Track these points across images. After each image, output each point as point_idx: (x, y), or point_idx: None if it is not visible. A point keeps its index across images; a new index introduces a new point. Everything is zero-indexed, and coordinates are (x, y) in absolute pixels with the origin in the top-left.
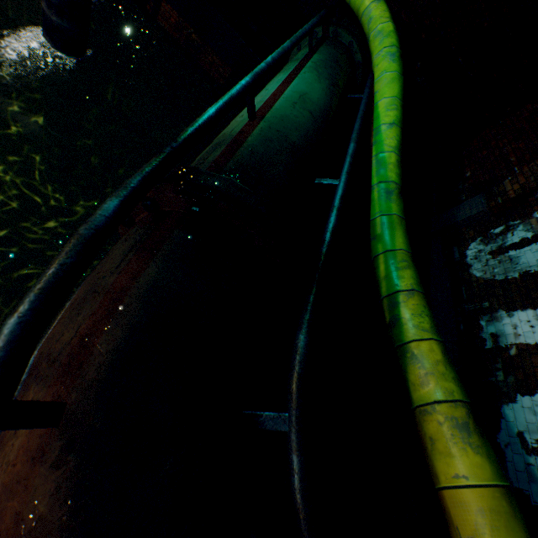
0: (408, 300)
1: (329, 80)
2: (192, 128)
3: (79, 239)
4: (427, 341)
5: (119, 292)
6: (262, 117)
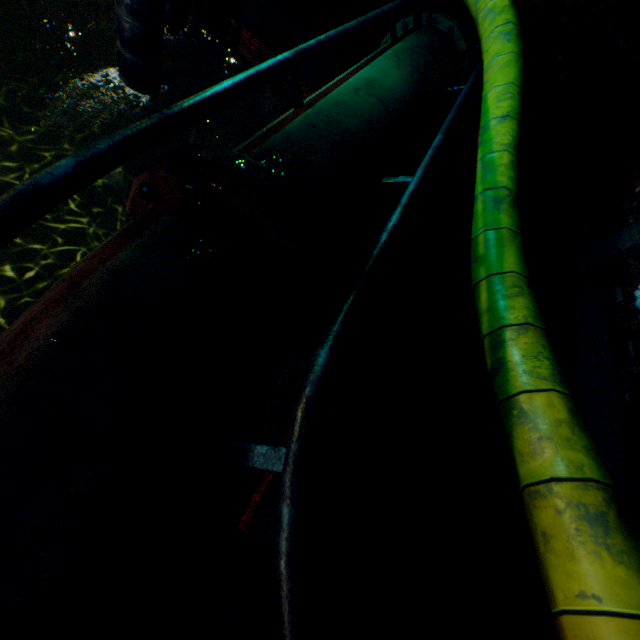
0: (518, 337)
1: (412, 67)
2: (196, 97)
3: (11, 193)
4: (544, 393)
5: (80, 277)
6: (312, 105)
